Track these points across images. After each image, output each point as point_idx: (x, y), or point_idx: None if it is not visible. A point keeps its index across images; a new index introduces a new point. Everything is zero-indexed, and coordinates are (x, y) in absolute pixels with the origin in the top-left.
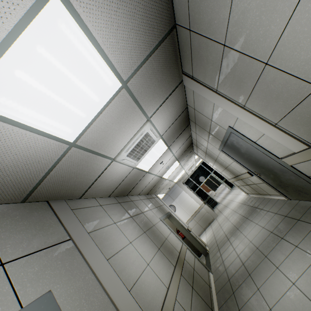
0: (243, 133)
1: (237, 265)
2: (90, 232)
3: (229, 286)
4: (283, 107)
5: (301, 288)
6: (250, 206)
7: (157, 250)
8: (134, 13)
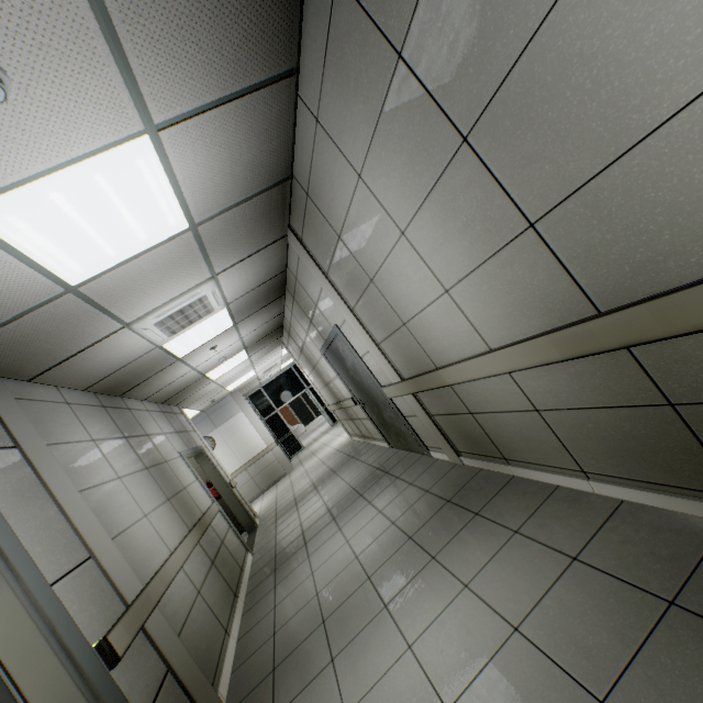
0: (351, 341)
1: (295, 536)
2: (49, 444)
3: (273, 564)
4: (384, 329)
5: (352, 543)
6: (346, 454)
7: (165, 501)
8: (238, 160)
